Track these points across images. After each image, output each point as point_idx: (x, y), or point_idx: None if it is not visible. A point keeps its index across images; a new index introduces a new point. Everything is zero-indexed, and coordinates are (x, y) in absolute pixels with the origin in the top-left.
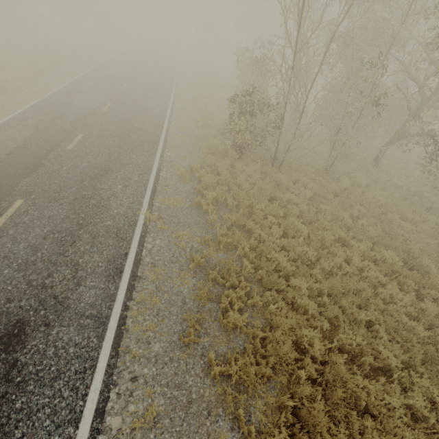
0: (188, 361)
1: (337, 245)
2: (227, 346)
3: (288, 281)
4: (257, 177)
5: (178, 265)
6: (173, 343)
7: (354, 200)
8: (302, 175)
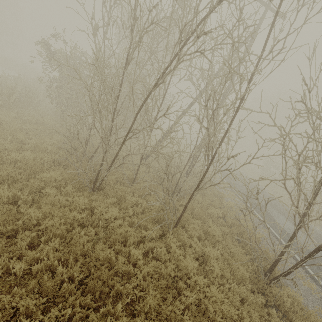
0: None
1: None
2: None
3: None
4: None
5: None
6: None
7: None
8: None
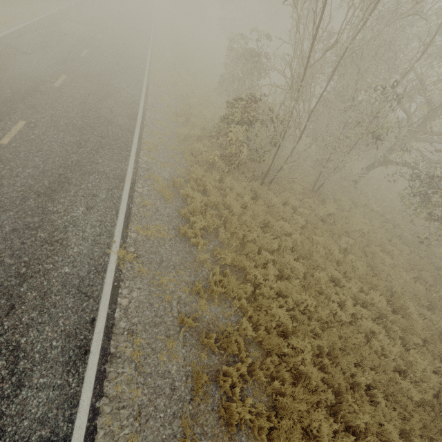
0: None
1: (330, 285)
2: None
3: (286, 336)
4: (248, 197)
5: (162, 328)
6: None
7: (342, 230)
8: (291, 195)
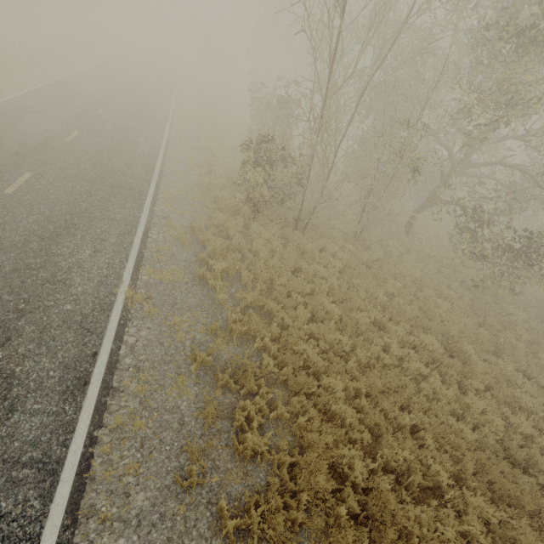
0: (188, 516)
1: (373, 329)
2: (243, 484)
3: (319, 379)
4: (278, 242)
5: (173, 366)
6: (165, 490)
7: (388, 273)
8: (329, 242)
